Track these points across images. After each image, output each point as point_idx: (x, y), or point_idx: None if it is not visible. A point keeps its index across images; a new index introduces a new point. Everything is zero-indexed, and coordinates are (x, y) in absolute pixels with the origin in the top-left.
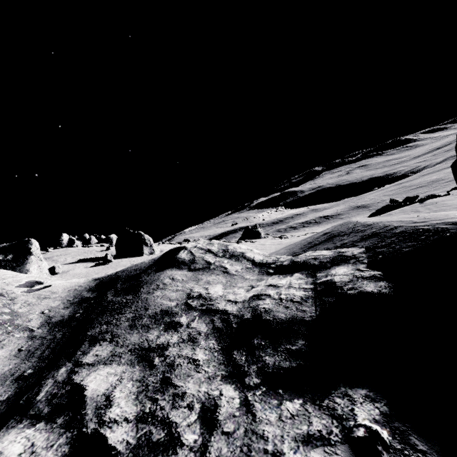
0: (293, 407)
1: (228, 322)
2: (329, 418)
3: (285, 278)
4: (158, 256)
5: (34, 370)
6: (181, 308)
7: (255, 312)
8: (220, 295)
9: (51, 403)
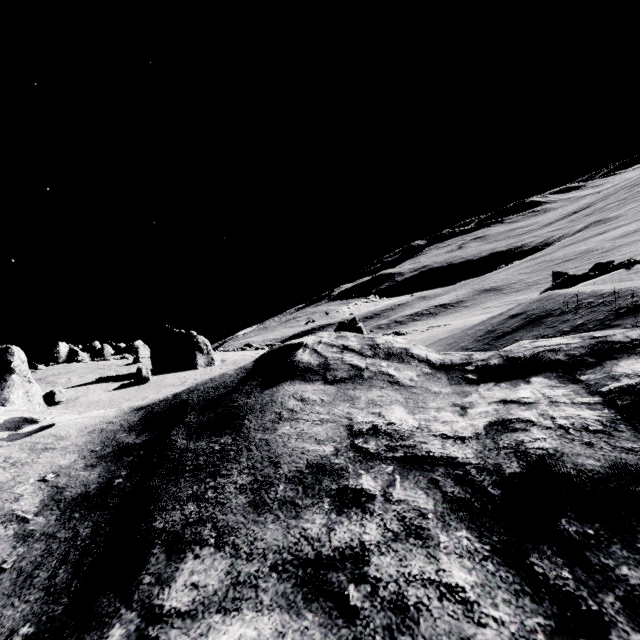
0: None
1: (472, 484)
2: None
3: (522, 388)
4: (251, 363)
5: (37, 626)
6: (348, 458)
7: (526, 458)
8: (415, 427)
9: None
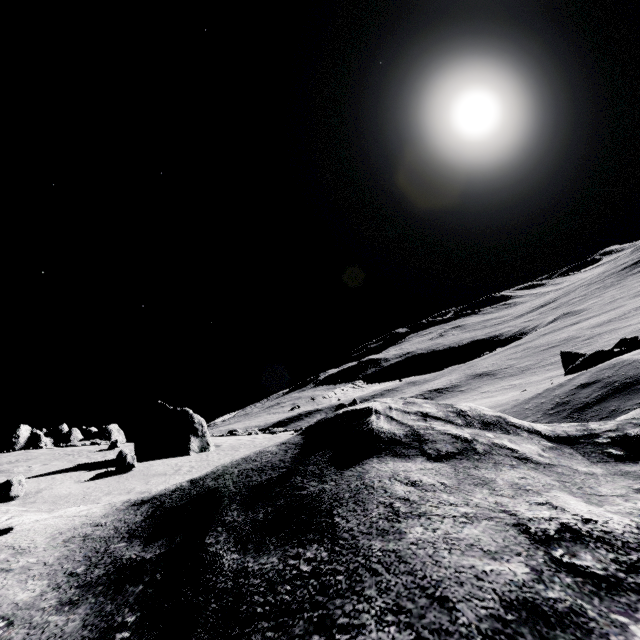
0: None
1: None
2: None
3: None
4: (296, 436)
5: None
6: (569, 588)
7: None
8: (633, 526)
9: None
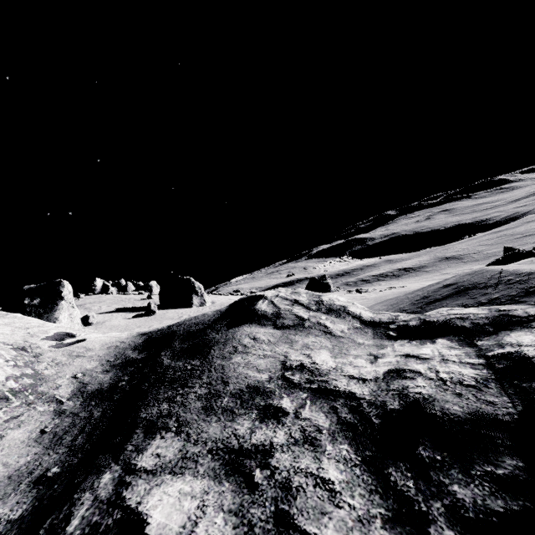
0: None
1: (361, 413)
2: None
3: (426, 346)
4: (225, 307)
5: (62, 468)
6: (277, 385)
7: (406, 399)
8: (332, 368)
9: None
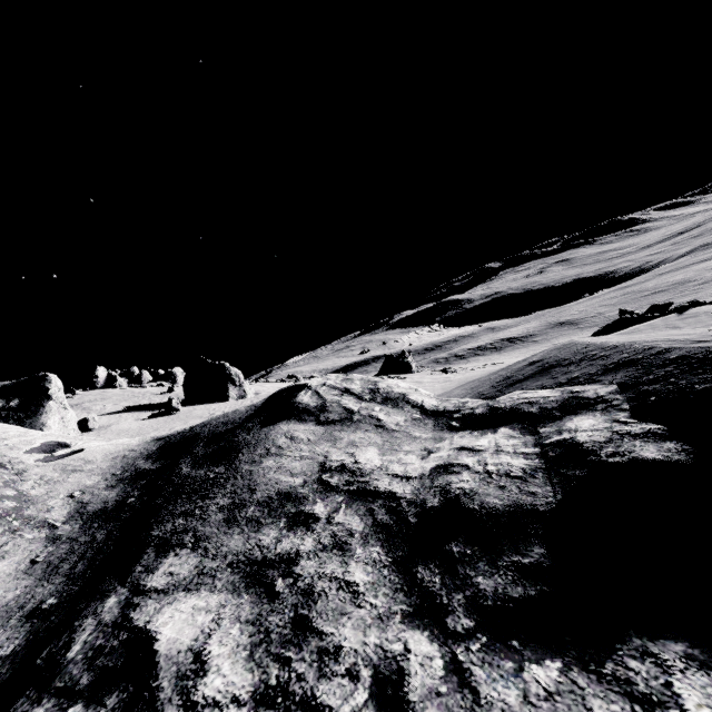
0: (546, 676)
1: (399, 513)
2: (625, 701)
3: (486, 437)
4: (262, 401)
5: (60, 599)
6: (312, 489)
7: (446, 496)
8: (377, 466)
9: (94, 666)
